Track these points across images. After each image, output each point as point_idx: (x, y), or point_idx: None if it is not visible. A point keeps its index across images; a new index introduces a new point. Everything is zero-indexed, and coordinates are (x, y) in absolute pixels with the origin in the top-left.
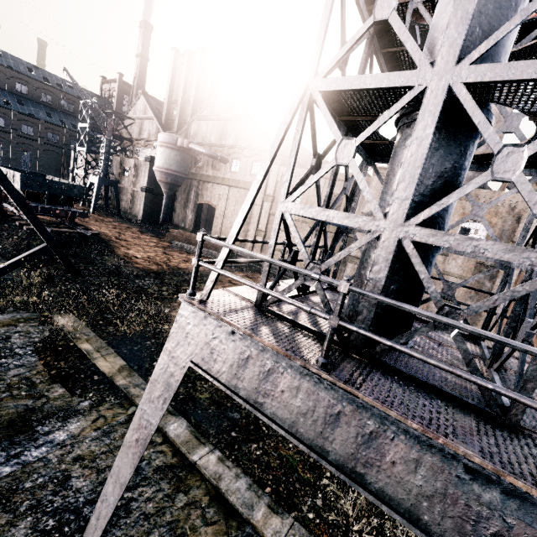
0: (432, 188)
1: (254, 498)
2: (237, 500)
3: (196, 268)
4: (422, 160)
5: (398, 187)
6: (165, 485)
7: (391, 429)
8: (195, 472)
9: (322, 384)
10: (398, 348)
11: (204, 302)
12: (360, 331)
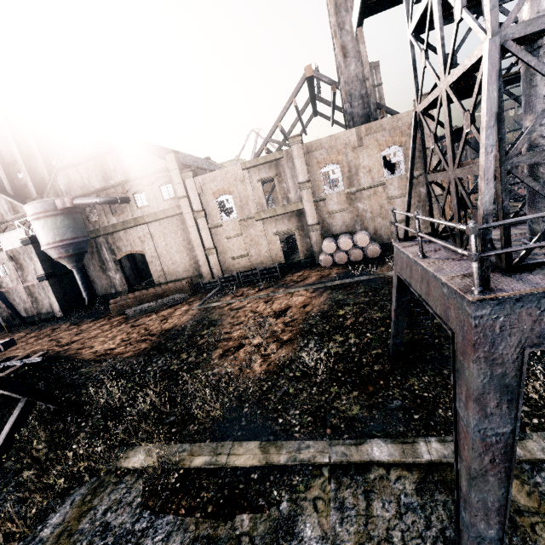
0: None
1: None
2: None
3: (478, 263)
4: None
5: None
6: (441, 496)
7: None
8: (441, 467)
9: None
10: None
11: (497, 290)
12: None
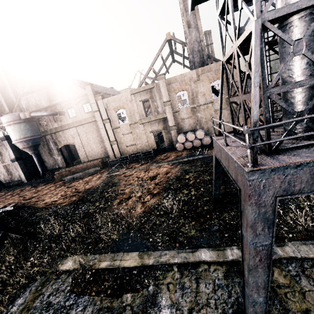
0: None
1: None
2: None
3: (250, 150)
4: None
5: None
6: (237, 279)
7: None
8: (238, 263)
9: None
10: None
11: (261, 165)
12: None
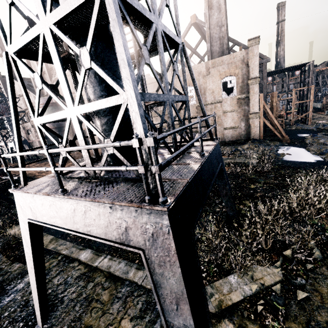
0: (96, 81)
1: (129, 268)
2: (119, 273)
3: (8, 173)
4: (62, 72)
5: (63, 90)
6: (81, 283)
7: (88, 206)
8: (97, 270)
9: (65, 201)
10: (73, 169)
11: (22, 188)
12: (61, 169)
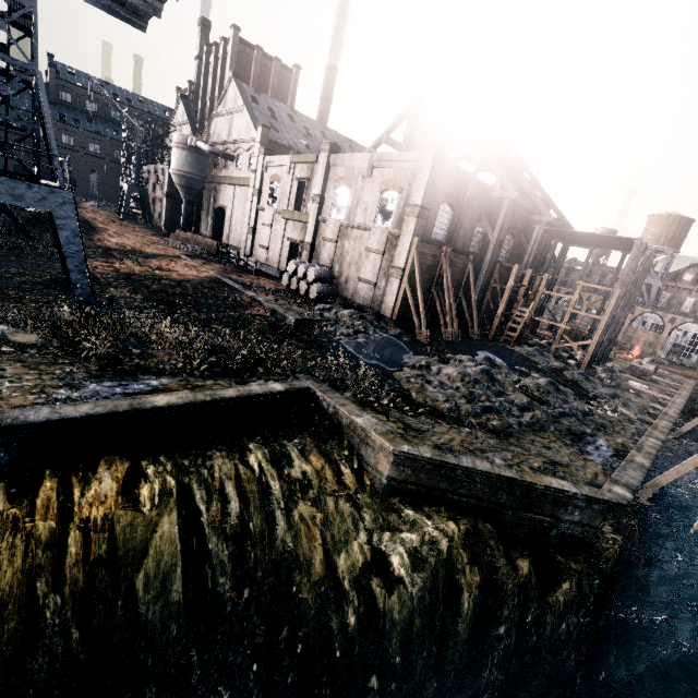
0: None
1: None
2: None
3: None
4: None
5: None
6: None
7: None
8: None
9: None
10: None
11: None
12: None
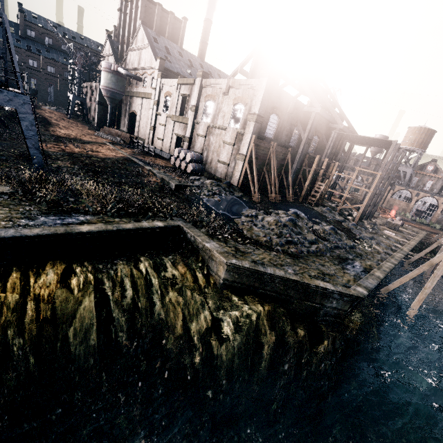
0: None
1: None
2: None
3: None
4: None
5: None
6: None
7: None
8: None
9: None
10: None
11: None
12: None
